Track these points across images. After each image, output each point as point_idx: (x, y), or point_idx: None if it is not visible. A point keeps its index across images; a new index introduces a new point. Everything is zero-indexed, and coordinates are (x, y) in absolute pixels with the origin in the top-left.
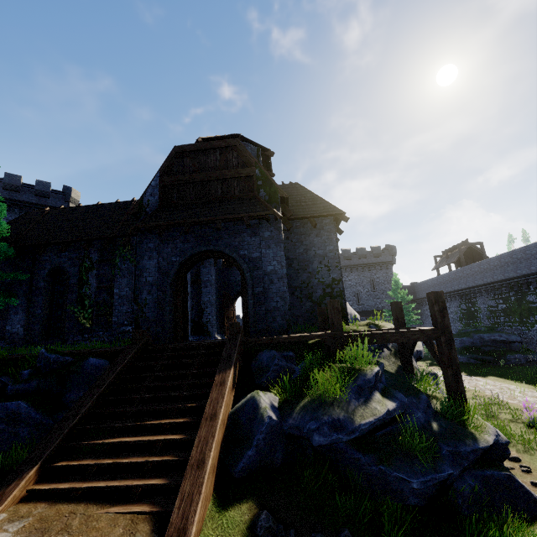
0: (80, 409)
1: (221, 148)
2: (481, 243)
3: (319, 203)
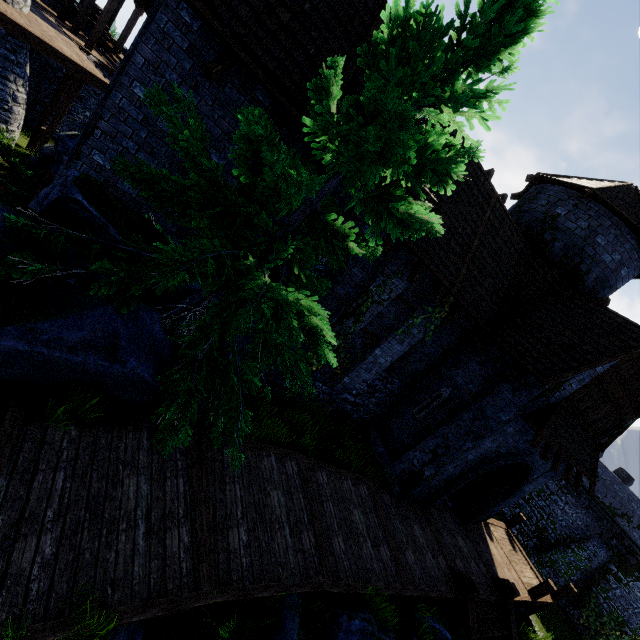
0: None
1: None
2: None
3: None
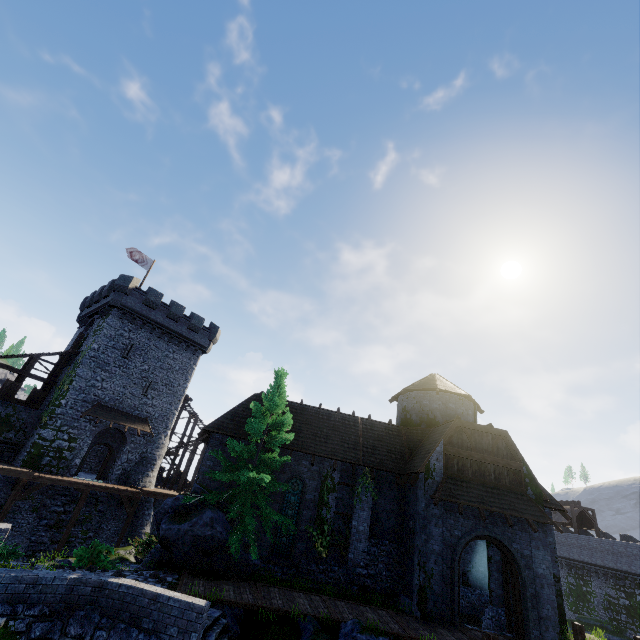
0: None
1: (492, 433)
2: (593, 510)
3: None
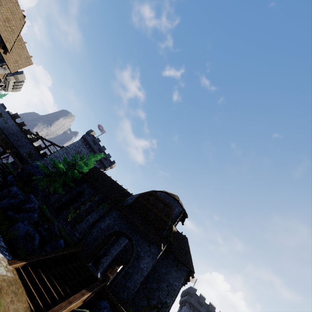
0: (46, 256)
1: (165, 203)
2: None
3: (188, 256)
